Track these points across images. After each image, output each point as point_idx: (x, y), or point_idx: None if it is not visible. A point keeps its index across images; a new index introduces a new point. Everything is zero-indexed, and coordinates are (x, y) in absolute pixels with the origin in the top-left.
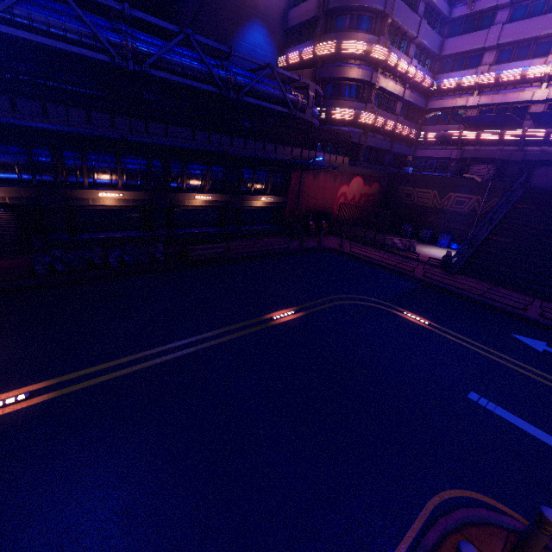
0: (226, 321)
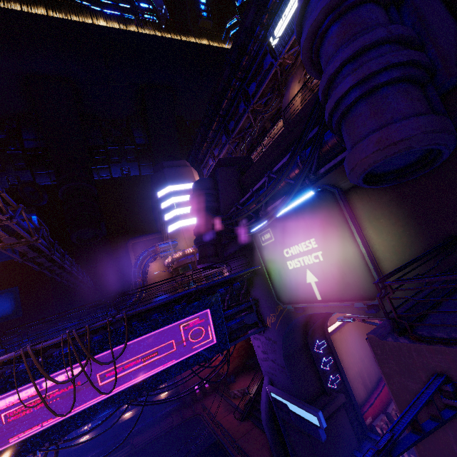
0: None
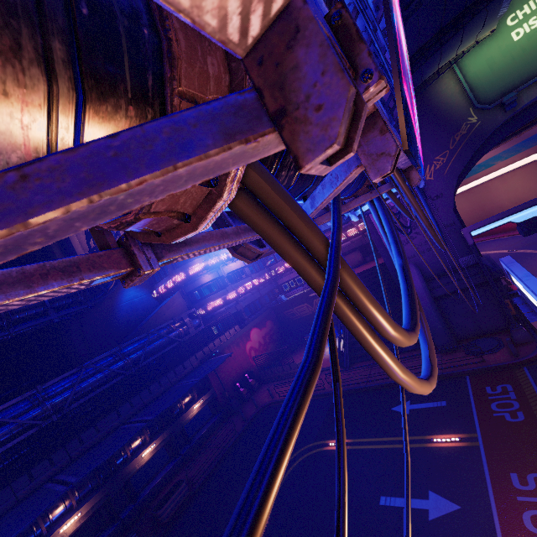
0: None
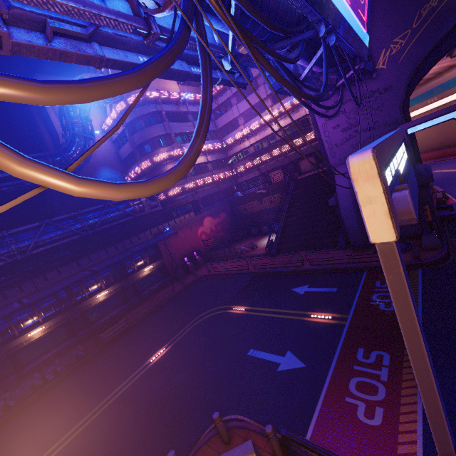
0: (121, 380)
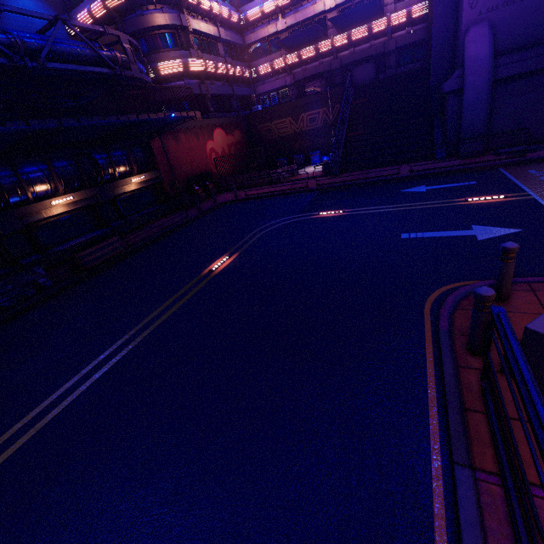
0: (166, 295)
